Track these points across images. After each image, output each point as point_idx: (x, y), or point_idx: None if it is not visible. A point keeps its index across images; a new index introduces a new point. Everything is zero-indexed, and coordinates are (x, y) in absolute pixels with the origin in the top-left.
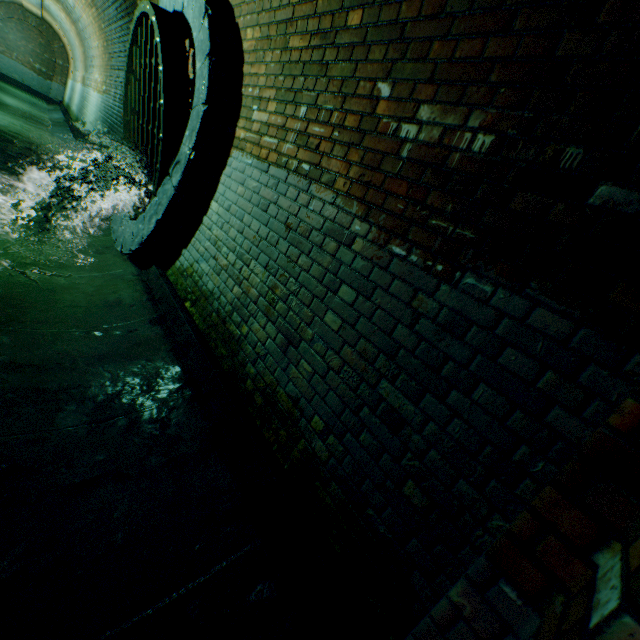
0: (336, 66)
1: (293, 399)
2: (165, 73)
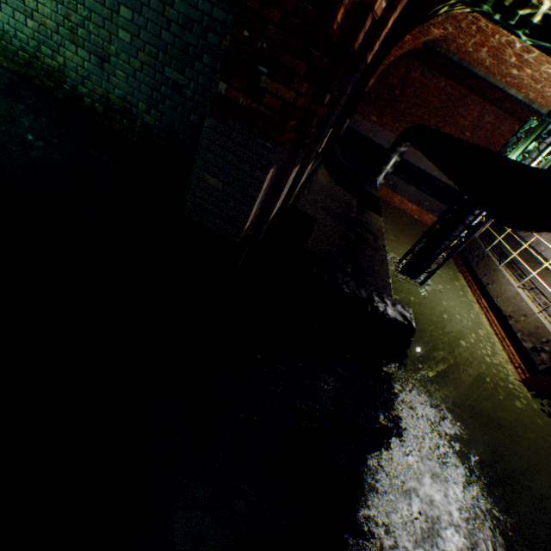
0: None
1: (123, 99)
2: None
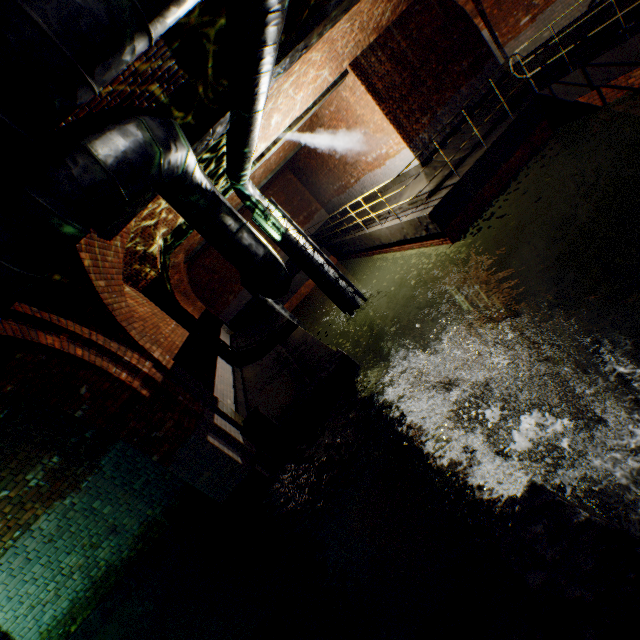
0: None
1: (141, 524)
2: None
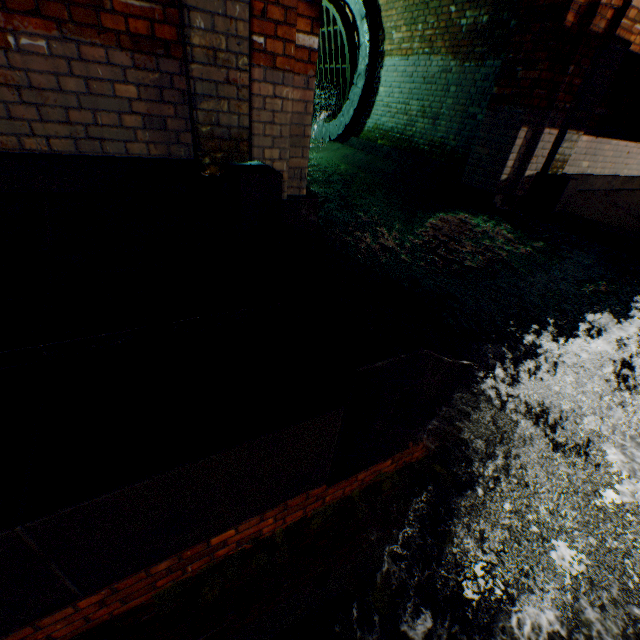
0: (431, 4)
1: (440, 138)
2: (346, 35)
